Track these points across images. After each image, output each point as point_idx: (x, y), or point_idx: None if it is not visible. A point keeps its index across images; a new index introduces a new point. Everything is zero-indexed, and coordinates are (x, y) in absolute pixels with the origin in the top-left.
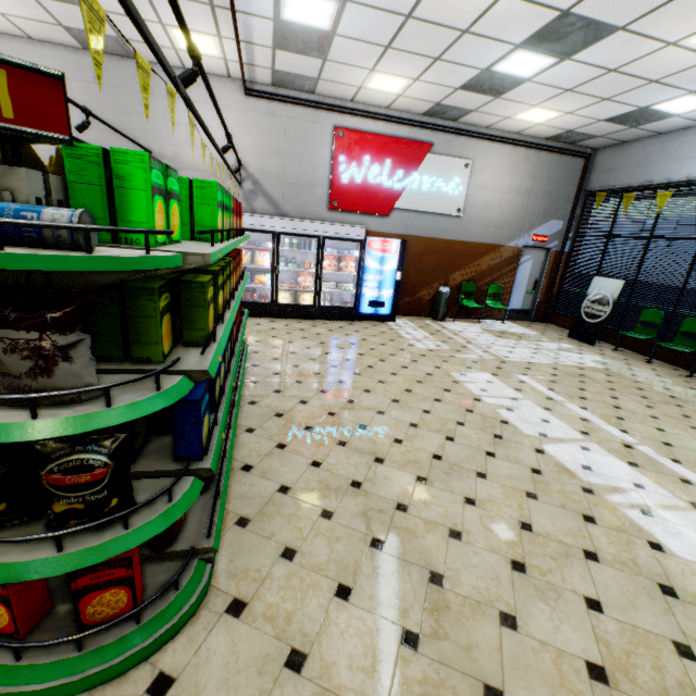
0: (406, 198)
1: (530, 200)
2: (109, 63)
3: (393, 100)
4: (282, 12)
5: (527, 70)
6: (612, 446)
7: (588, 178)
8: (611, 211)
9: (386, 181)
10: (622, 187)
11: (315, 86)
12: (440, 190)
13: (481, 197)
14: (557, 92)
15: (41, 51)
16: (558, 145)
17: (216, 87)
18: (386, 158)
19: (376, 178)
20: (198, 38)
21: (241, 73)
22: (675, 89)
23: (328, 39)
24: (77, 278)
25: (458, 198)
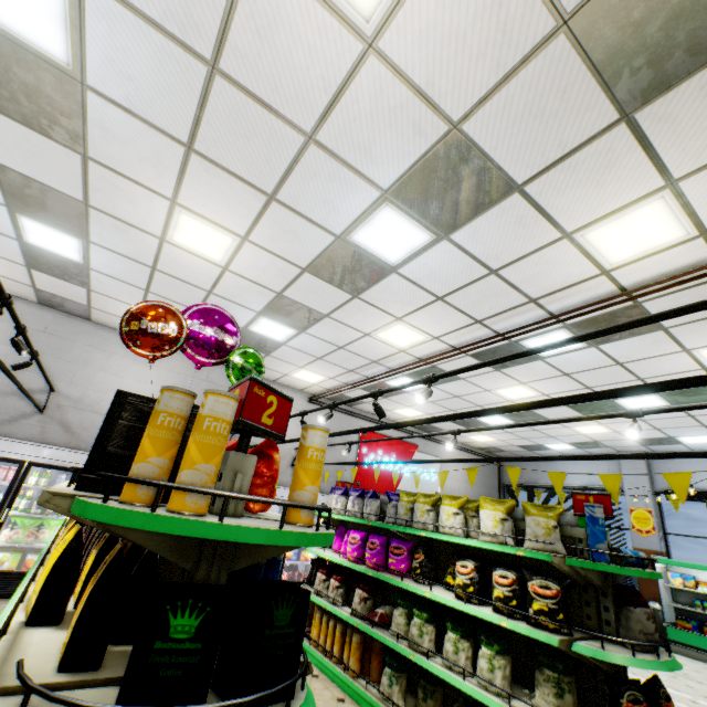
0: (404, 482)
1: (475, 487)
2: (221, 370)
3: (401, 418)
4: (389, 381)
5: (495, 422)
6: (688, 702)
7: (502, 475)
8: (528, 500)
9: (392, 468)
10: (529, 484)
11: (358, 404)
12: (425, 477)
13: (448, 483)
14: (502, 432)
15: (175, 355)
16: (482, 452)
17: (290, 394)
18: (392, 452)
19: (386, 466)
20: (314, 375)
21: (329, 395)
22: (559, 440)
23: (400, 393)
24: (615, 579)
25: (435, 484)
